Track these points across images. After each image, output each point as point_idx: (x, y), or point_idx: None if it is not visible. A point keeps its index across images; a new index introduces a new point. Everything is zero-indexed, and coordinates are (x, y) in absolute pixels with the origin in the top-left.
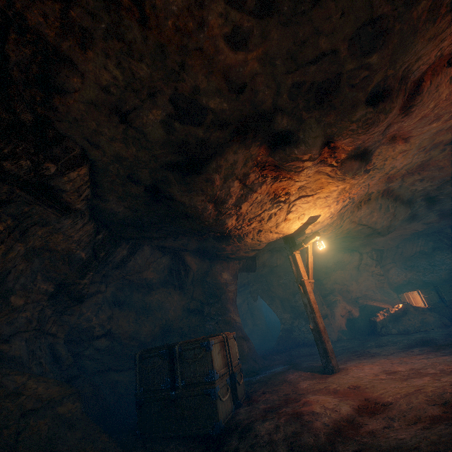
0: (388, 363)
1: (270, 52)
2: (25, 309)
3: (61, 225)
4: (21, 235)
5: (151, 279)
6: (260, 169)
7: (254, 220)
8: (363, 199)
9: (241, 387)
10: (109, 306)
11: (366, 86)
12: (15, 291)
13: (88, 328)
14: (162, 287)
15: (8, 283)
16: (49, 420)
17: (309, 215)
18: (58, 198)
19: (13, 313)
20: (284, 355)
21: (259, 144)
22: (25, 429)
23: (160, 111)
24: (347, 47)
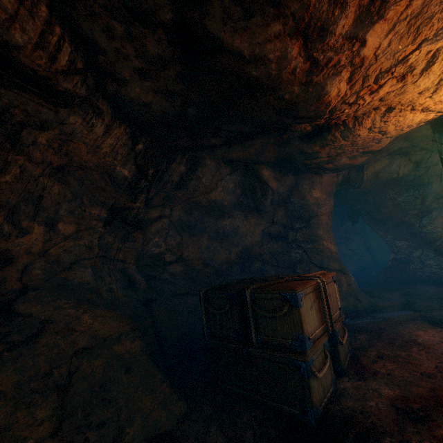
0: None
1: None
2: (81, 237)
3: (70, 128)
4: (12, 143)
5: (221, 201)
6: None
7: (389, 77)
8: None
9: (344, 345)
10: (177, 232)
11: None
12: (62, 218)
13: (159, 254)
14: (236, 210)
15: (47, 209)
16: (104, 361)
17: None
18: (17, 65)
19: (68, 241)
20: (399, 294)
21: None
22: (78, 369)
23: None
24: None
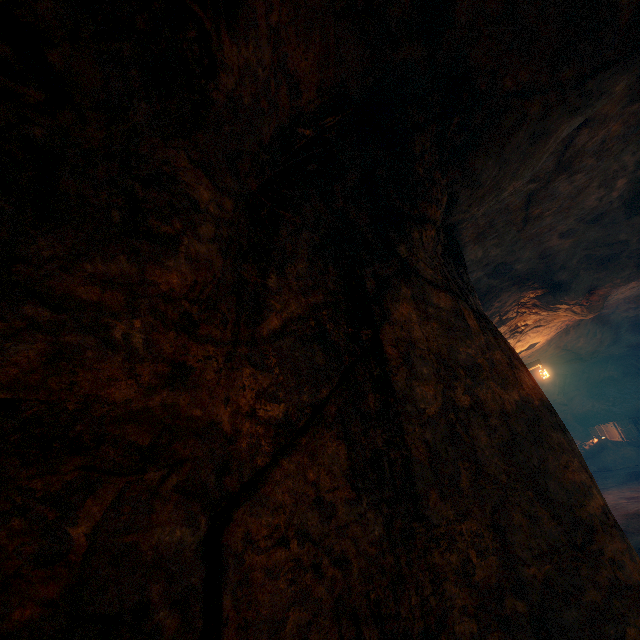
0: (618, 492)
1: (582, 239)
2: None
3: None
4: None
5: None
6: (518, 307)
7: None
8: (574, 324)
9: None
10: None
11: (639, 258)
12: None
13: None
14: None
15: None
16: None
17: (531, 343)
18: None
19: None
20: None
21: (531, 289)
22: None
23: (482, 272)
24: (636, 239)
